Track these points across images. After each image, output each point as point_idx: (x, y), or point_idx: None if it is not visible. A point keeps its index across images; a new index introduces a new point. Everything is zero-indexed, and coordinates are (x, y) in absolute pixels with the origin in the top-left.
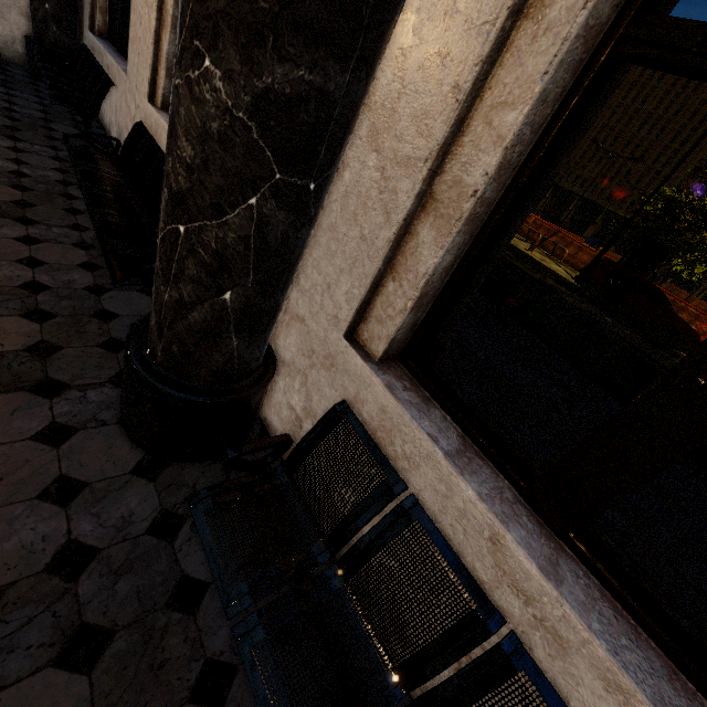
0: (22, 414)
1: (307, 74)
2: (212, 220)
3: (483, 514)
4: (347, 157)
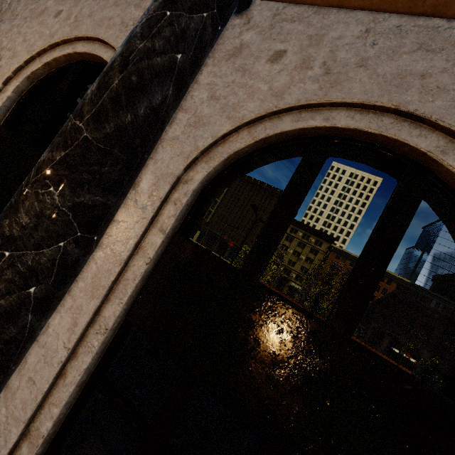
0: None
1: None
2: None
3: None
4: None
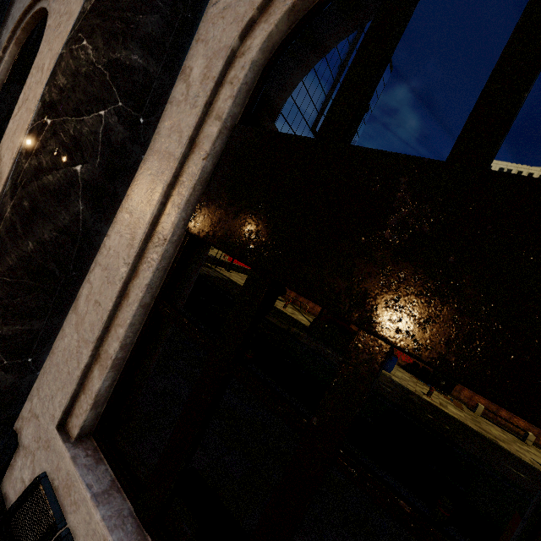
0: None
1: (21, 327)
2: None
3: (101, 528)
4: (67, 331)
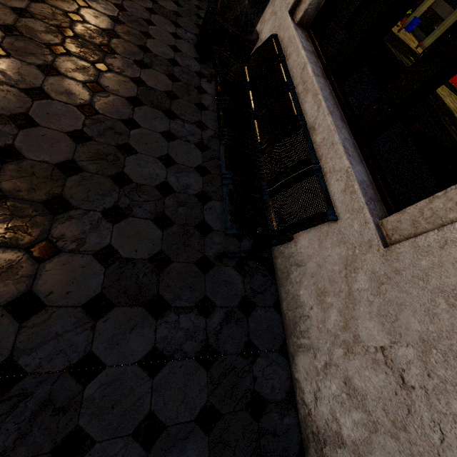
0: (168, 26)
1: None
2: None
3: (304, 59)
4: None
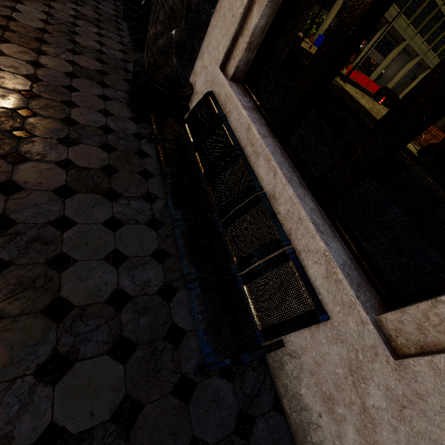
0: (94, 88)
1: None
2: None
3: (247, 120)
4: None
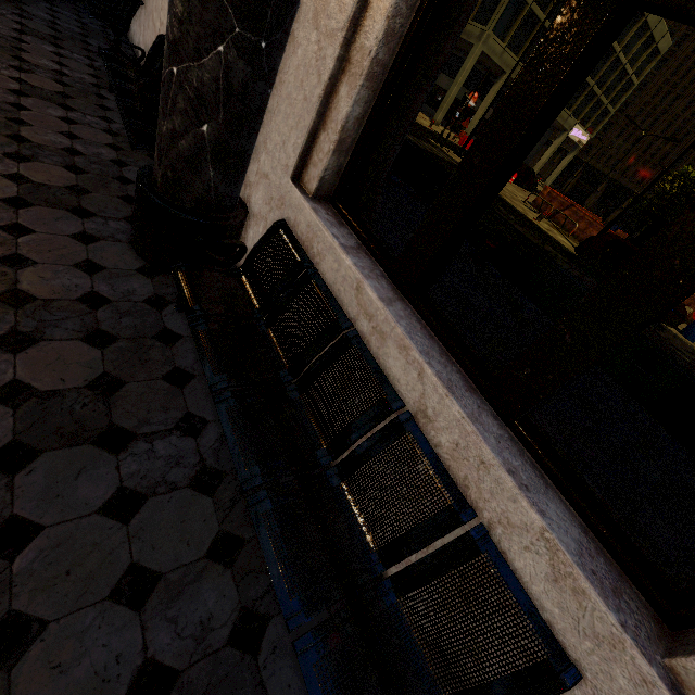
0: (63, 222)
1: None
2: (194, 62)
3: (354, 273)
4: (300, 38)
